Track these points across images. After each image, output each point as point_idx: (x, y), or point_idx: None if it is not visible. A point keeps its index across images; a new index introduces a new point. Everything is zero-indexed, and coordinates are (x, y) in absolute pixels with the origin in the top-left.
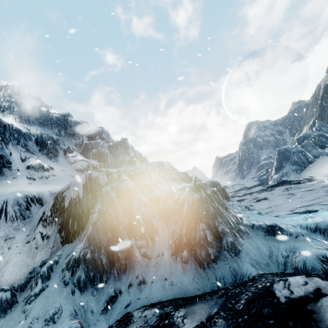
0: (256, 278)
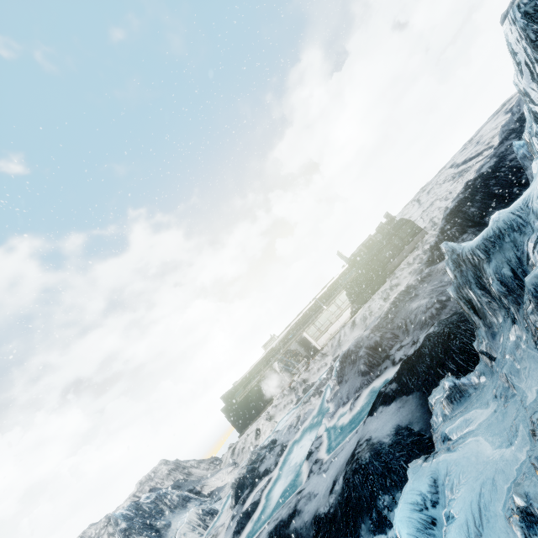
0: (450, 324)
